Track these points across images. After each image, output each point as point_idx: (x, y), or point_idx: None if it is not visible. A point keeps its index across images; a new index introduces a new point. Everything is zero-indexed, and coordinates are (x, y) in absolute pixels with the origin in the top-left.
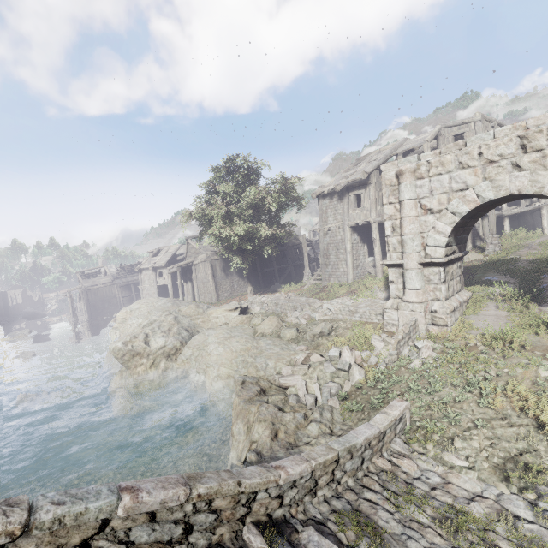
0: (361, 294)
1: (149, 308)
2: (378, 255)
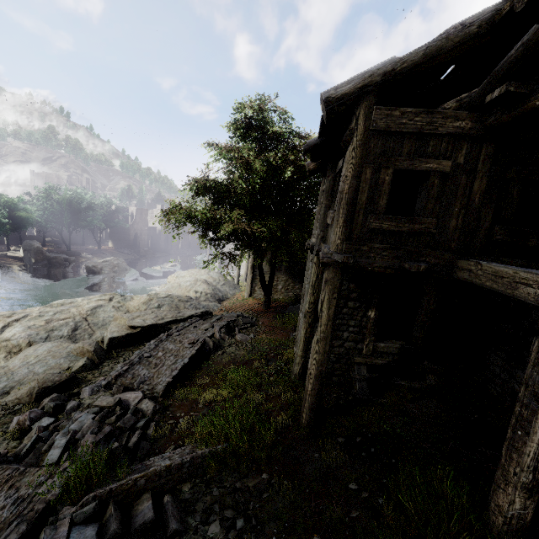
0: (180, 441)
1: (182, 280)
2: (313, 361)
